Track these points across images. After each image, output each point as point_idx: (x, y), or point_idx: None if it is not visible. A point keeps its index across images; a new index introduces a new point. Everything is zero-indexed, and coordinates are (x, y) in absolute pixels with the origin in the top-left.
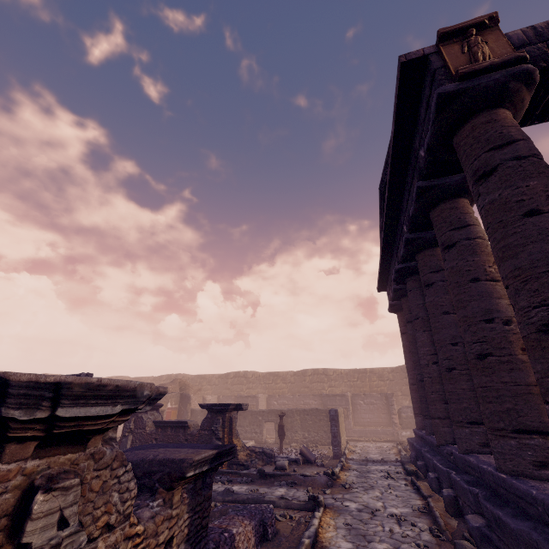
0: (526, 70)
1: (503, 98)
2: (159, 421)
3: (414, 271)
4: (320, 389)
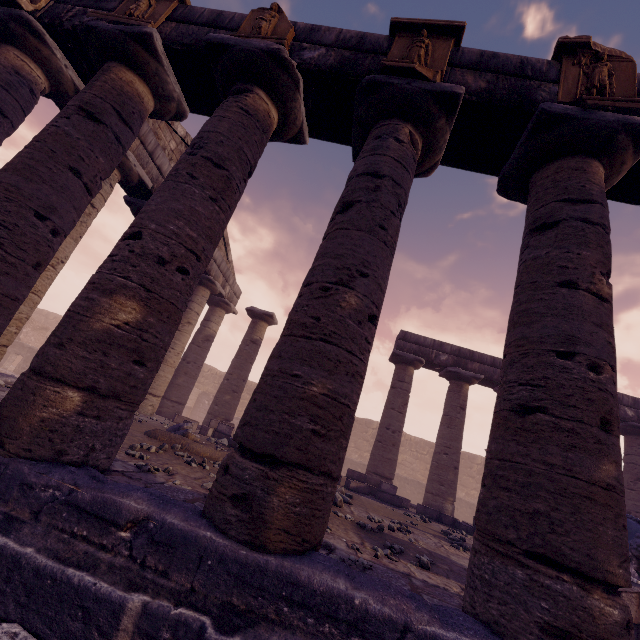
0: (21, 16)
1: (11, 36)
2: None
3: None
4: None
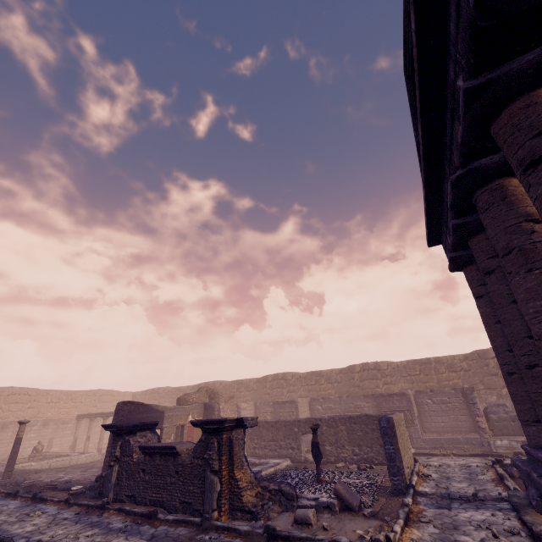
0: None
1: None
2: (144, 446)
3: (488, 174)
4: (373, 387)
